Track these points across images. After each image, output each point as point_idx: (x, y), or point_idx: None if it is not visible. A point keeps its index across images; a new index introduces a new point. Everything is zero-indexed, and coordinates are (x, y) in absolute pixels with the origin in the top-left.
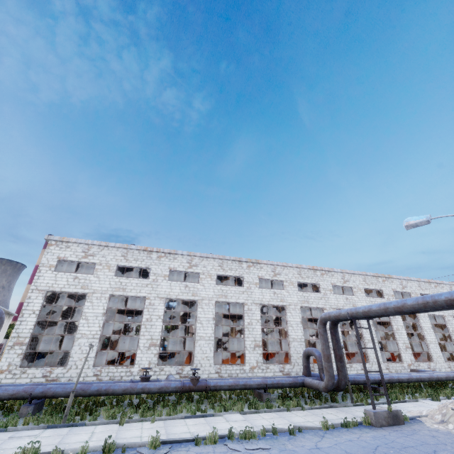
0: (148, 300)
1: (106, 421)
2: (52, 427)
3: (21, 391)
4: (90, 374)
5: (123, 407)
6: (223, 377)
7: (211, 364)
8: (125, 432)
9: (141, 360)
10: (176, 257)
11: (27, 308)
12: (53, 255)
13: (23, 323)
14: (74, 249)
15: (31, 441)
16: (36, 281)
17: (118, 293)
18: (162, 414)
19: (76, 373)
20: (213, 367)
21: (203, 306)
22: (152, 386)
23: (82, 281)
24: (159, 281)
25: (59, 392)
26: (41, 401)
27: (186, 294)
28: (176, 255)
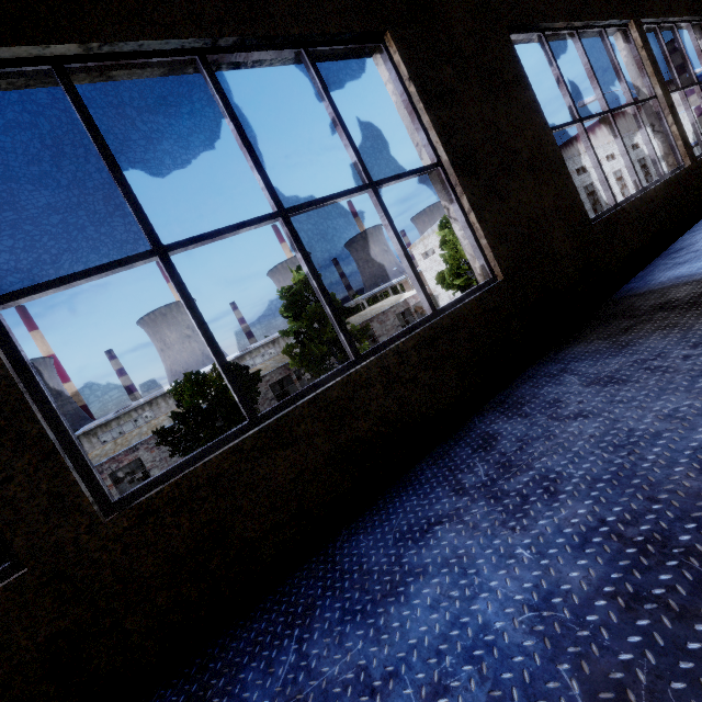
0: None
1: None
2: None
3: None
4: None
5: None
6: None
7: None
8: None
9: None
10: None
11: None
12: None
13: None
14: None
15: None
16: None
17: None
18: None
19: None
20: None
21: (580, 193)
22: None
23: None
24: None
25: None
26: None
27: None
28: None
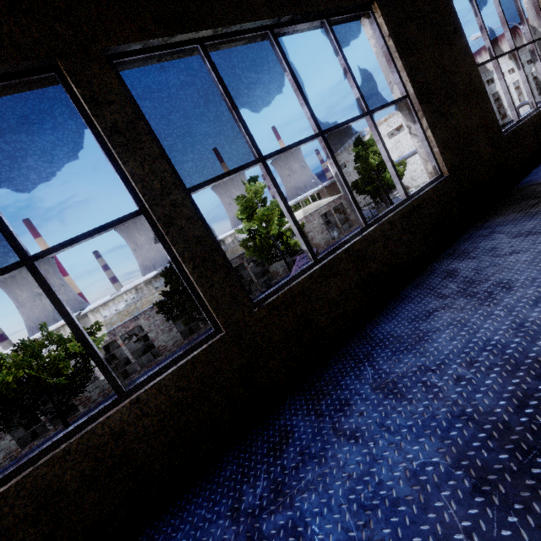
0: None
1: None
2: None
3: None
4: None
5: None
6: None
7: None
8: None
9: None
10: None
11: None
12: None
13: None
14: None
15: None
16: None
17: None
18: None
19: None
20: None
21: None
22: None
23: None
24: None
25: None
26: None
27: None
28: None
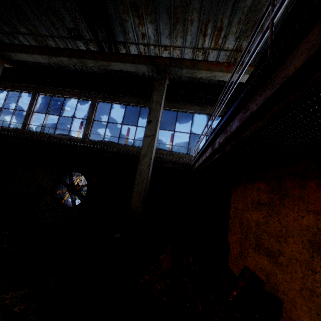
0: None
1: None
2: None
3: None
4: None
5: None
6: None
7: None
8: None
9: None
10: None
11: None
12: None
13: None
14: None
15: None
16: None
17: None
18: None
19: None
20: None
21: None
22: None
23: None
24: None
25: None
26: None
27: None
28: None
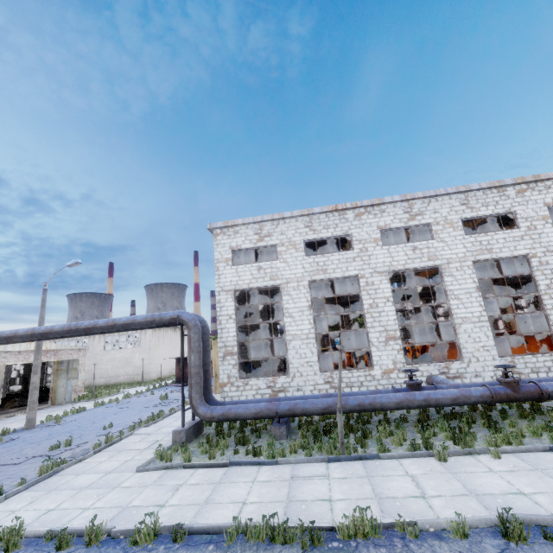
0: (363, 279)
1: (409, 453)
2: (333, 460)
3: (264, 409)
4: (320, 382)
5: (403, 426)
6: (523, 373)
7: (493, 356)
8: (471, 478)
9: (380, 359)
10: (383, 210)
11: (221, 313)
12: (224, 247)
13: (224, 331)
14: (244, 233)
15: (356, 506)
16: (218, 281)
17: (317, 277)
18: (499, 443)
19: (302, 381)
20: (500, 360)
21: (453, 273)
22: (439, 397)
23: (268, 271)
24: (370, 249)
25: (309, 409)
26: (287, 419)
27: (418, 260)
28: (383, 206)
